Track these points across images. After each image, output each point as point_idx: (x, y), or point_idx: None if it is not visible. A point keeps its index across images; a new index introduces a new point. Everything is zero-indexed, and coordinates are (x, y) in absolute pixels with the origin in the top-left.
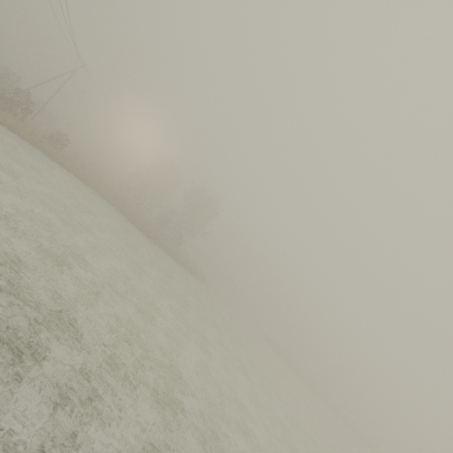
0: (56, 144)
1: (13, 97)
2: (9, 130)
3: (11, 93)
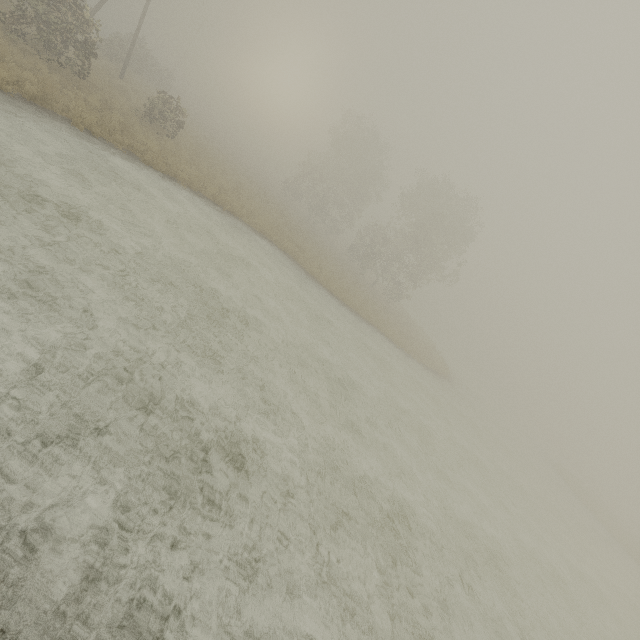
0: (164, 125)
1: (49, 15)
2: (32, 106)
3: (40, 4)
